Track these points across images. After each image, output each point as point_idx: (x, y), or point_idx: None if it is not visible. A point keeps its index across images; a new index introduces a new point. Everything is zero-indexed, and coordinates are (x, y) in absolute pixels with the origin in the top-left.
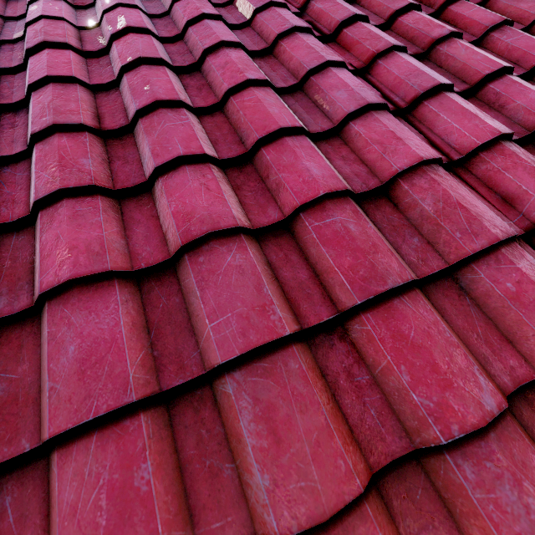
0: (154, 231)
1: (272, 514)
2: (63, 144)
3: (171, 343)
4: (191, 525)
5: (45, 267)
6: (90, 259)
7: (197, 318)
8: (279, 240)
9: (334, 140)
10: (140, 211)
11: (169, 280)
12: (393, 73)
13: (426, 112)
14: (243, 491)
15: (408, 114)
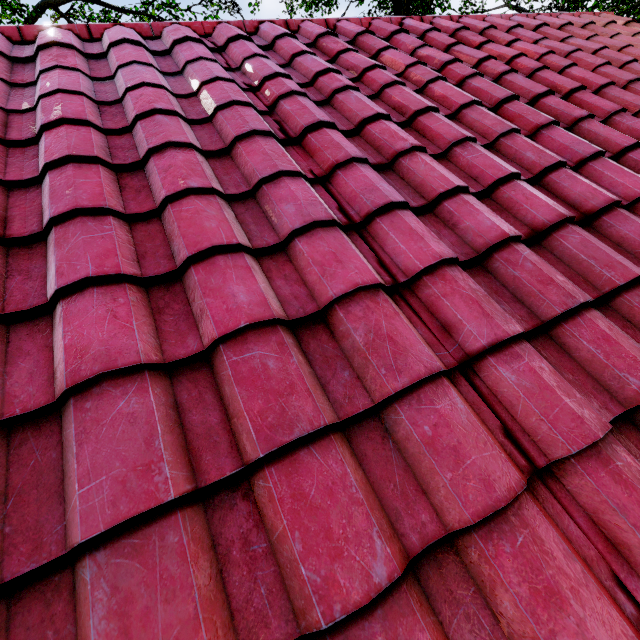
0: (43, 366)
1: None
2: None
3: (33, 513)
4: None
5: None
6: None
7: (70, 480)
8: (196, 374)
9: (280, 255)
10: (33, 340)
11: (50, 428)
12: (350, 186)
13: (379, 229)
14: None
15: (363, 228)
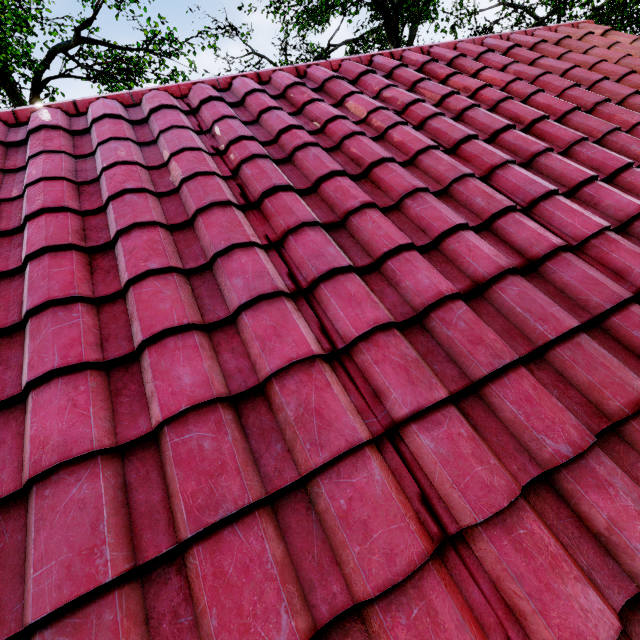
0: (15, 454)
1: None
2: None
3: None
4: None
5: None
6: None
7: (28, 563)
8: (146, 453)
9: (230, 327)
10: (9, 428)
11: (18, 512)
12: (299, 252)
13: (323, 294)
14: None
15: (310, 293)
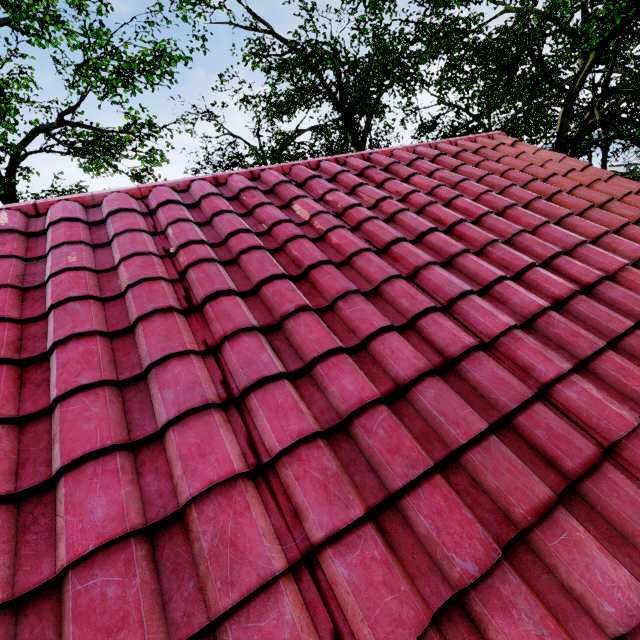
0: None
1: None
2: None
3: None
4: None
5: None
6: None
7: None
8: (45, 604)
9: (157, 443)
10: None
11: None
12: (234, 358)
13: (253, 403)
14: None
15: (242, 400)
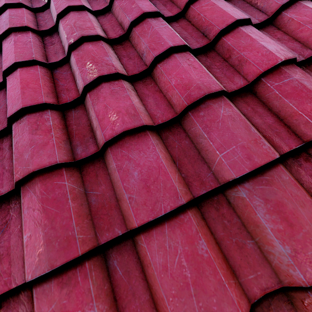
0: (160, 100)
1: (298, 270)
2: (90, 49)
3: (190, 168)
4: (235, 276)
5: (103, 126)
6: (131, 118)
7: (207, 151)
8: (245, 99)
9: (269, 27)
10: (147, 89)
11: (177, 130)
12: None
13: None
14: (265, 256)
15: None
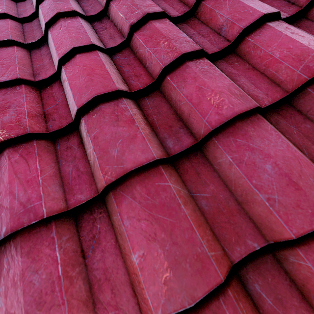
0: (257, 79)
1: None
2: (159, 26)
3: None
4: None
5: (203, 111)
6: (239, 99)
7: None
8: None
9: None
10: (233, 68)
11: (288, 113)
12: None
13: None
14: None
15: None
